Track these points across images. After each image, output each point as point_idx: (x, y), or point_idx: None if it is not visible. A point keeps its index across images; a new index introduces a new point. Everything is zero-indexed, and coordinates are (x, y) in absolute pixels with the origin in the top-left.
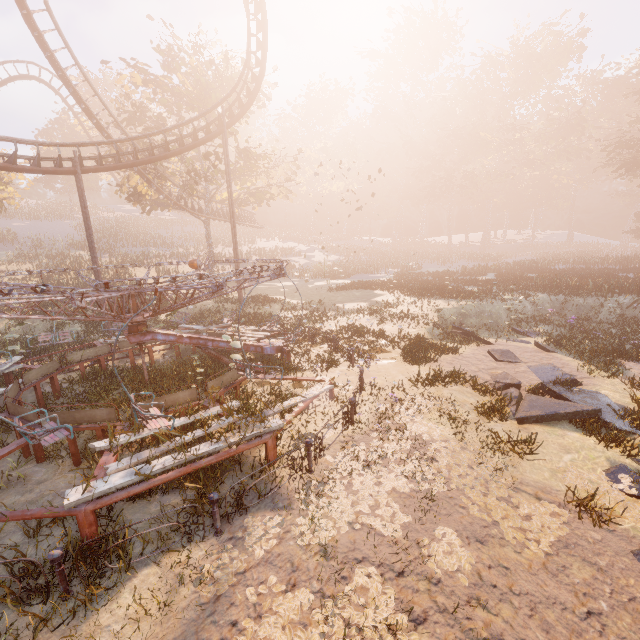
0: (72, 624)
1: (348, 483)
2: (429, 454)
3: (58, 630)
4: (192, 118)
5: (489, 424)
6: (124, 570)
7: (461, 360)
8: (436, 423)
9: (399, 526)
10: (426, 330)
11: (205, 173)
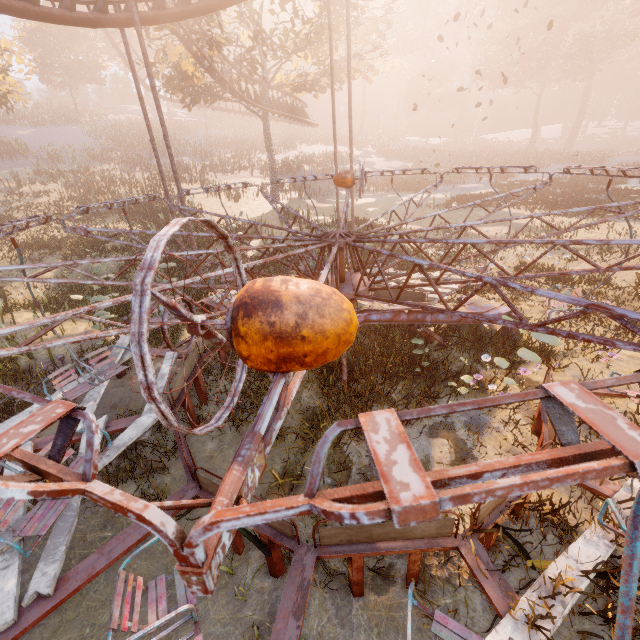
0: None
1: None
2: None
3: None
4: None
5: None
6: None
7: None
8: None
9: None
10: None
11: (269, 38)
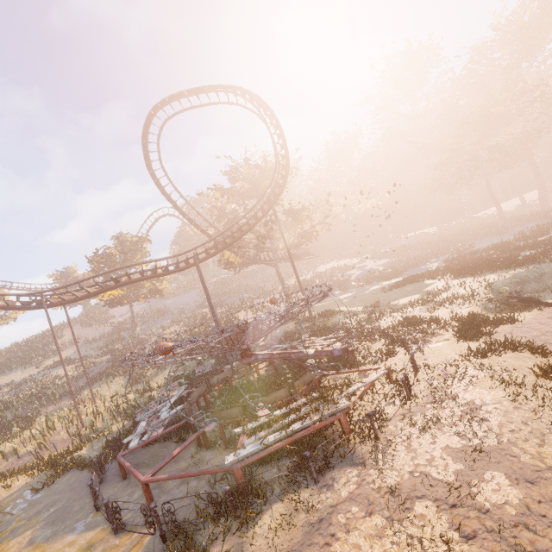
0: (242, 533)
1: (408, 444)
2: (480, 416)
3: (235, 535)
4: (252, 207)
5: (551, 384)
6: (264, 505)
7: (521, 328)
8: (488, 389)
9: (451, 472)
10: (479, 307)
11: (268, 234)
